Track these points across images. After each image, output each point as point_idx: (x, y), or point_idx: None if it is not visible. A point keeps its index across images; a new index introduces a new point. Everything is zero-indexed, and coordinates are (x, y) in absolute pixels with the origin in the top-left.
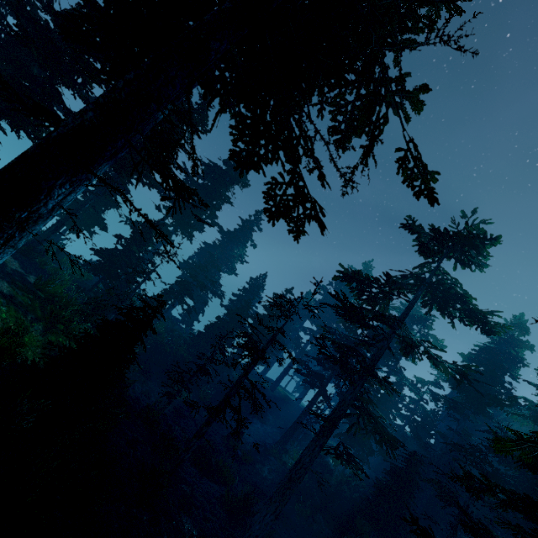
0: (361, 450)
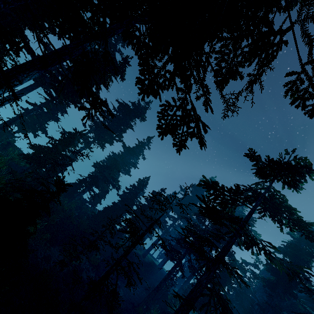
0: (202, 313)
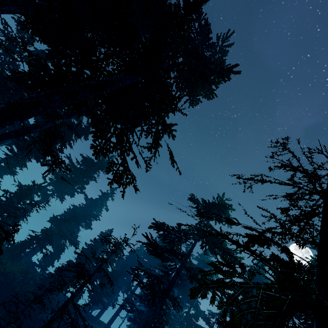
0: None
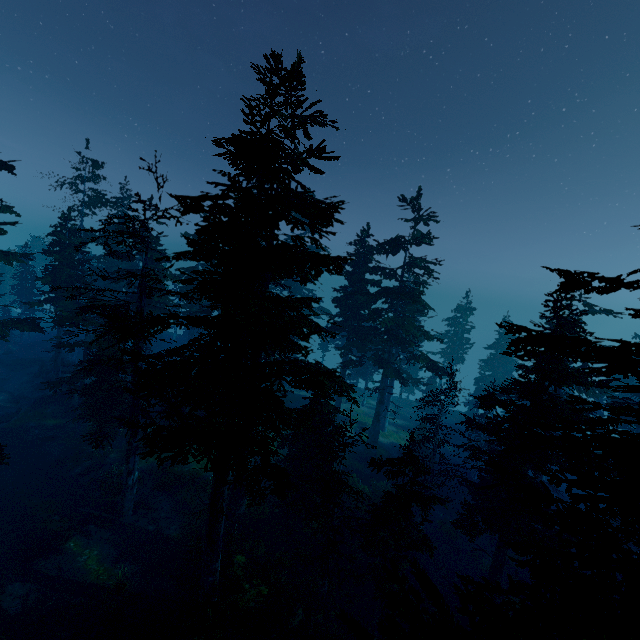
0: None
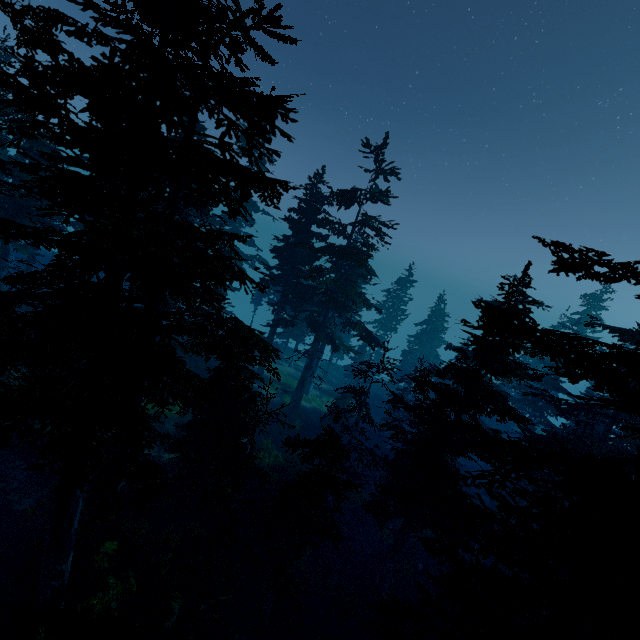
0: None
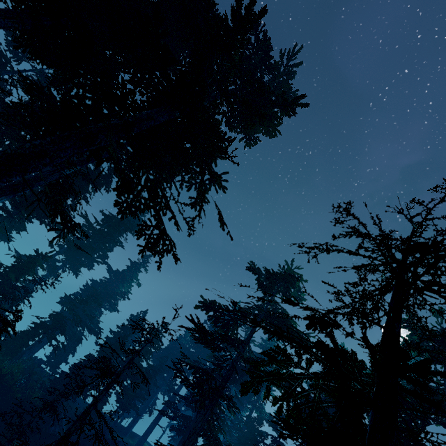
0: None
